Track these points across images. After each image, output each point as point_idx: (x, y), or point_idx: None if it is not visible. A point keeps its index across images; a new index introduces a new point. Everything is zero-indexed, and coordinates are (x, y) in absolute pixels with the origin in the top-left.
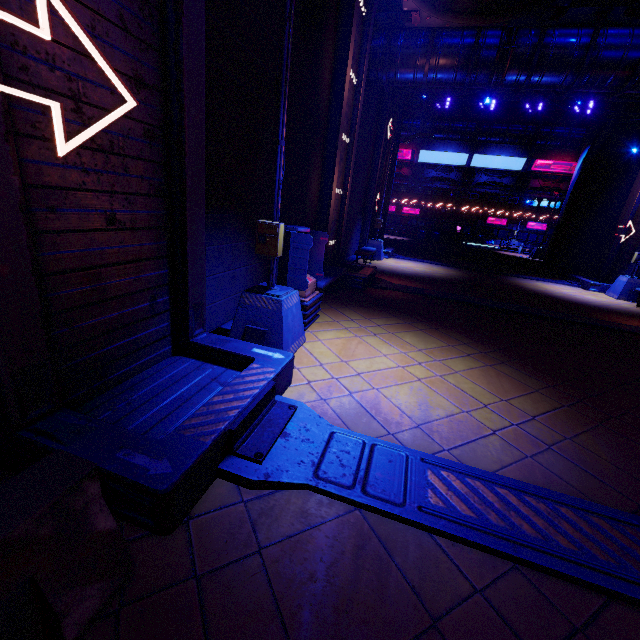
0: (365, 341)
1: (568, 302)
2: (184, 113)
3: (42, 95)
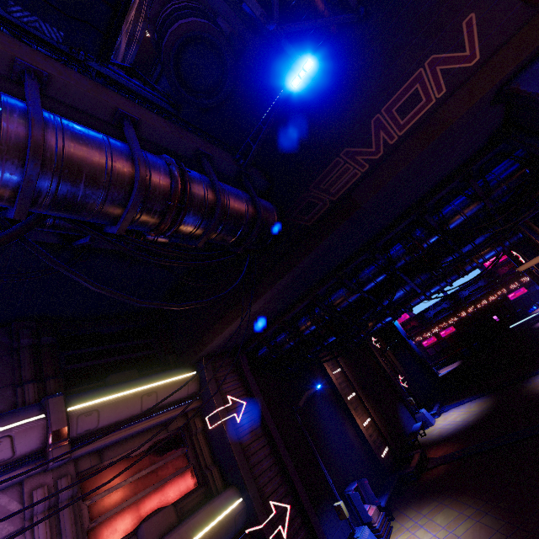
0: (416, 536)
1: None
2: (298, 491)
3: (276, 523)
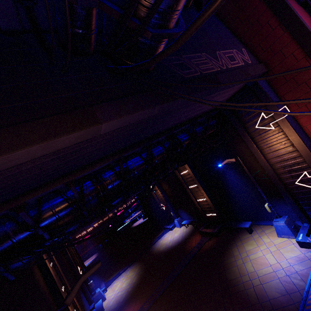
0: None
1: (176, 247)
2: None
3: None
